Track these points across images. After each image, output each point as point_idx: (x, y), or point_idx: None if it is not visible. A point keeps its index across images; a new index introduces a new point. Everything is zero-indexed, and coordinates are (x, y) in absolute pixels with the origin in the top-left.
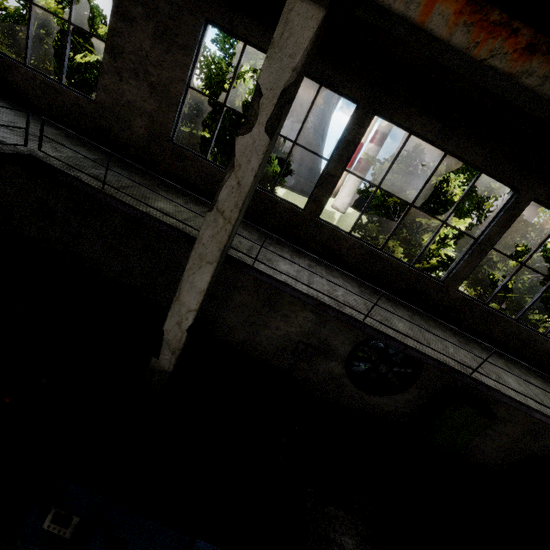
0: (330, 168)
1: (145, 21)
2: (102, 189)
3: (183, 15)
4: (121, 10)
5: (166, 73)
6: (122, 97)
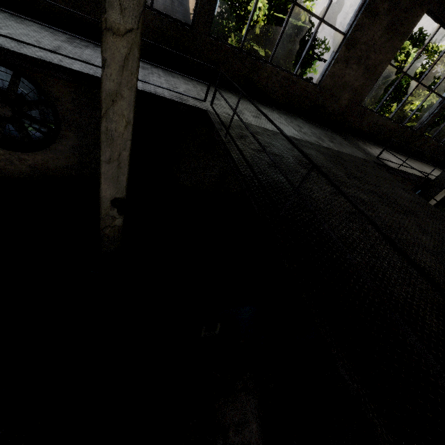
0: (444, 103)
1: (385, 16)
2: (398, 168)
3: (414, 8)
4: (371, 7)
5: (380, 56)
6: (341, 79)
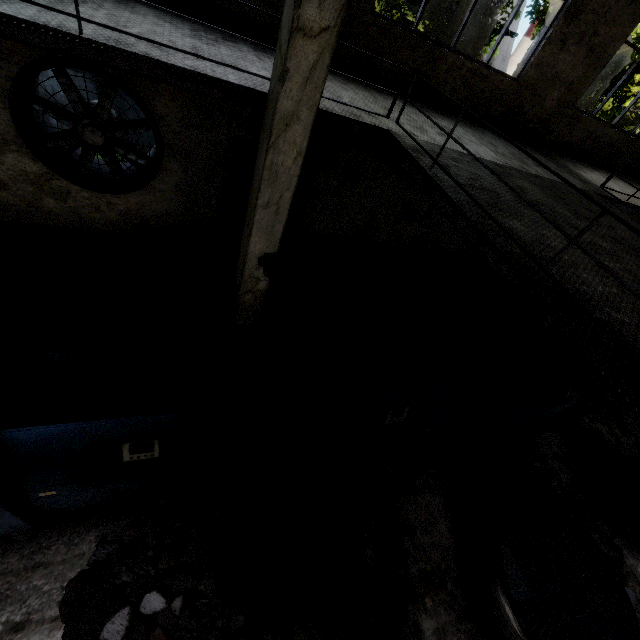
0: None
1: None
2: (626, 201)
3: None
4: None
5: (614, 31)
6: (551, 69)
